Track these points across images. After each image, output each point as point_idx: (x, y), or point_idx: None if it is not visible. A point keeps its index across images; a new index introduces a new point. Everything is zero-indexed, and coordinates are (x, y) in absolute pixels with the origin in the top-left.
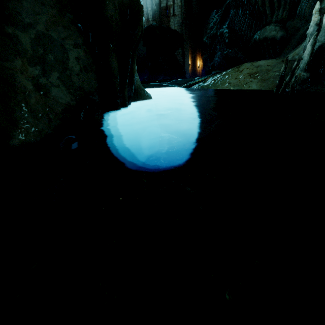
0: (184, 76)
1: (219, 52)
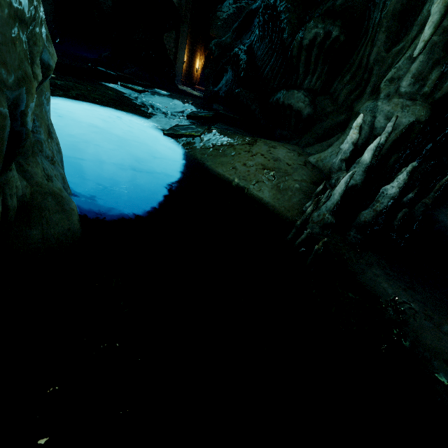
0: (173, 80)
1: (228, 78)
